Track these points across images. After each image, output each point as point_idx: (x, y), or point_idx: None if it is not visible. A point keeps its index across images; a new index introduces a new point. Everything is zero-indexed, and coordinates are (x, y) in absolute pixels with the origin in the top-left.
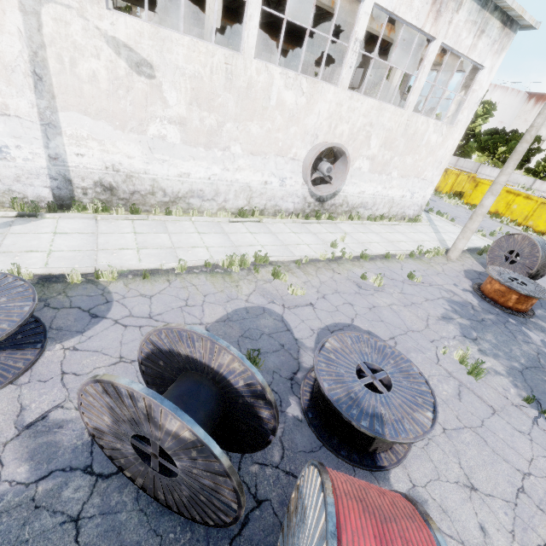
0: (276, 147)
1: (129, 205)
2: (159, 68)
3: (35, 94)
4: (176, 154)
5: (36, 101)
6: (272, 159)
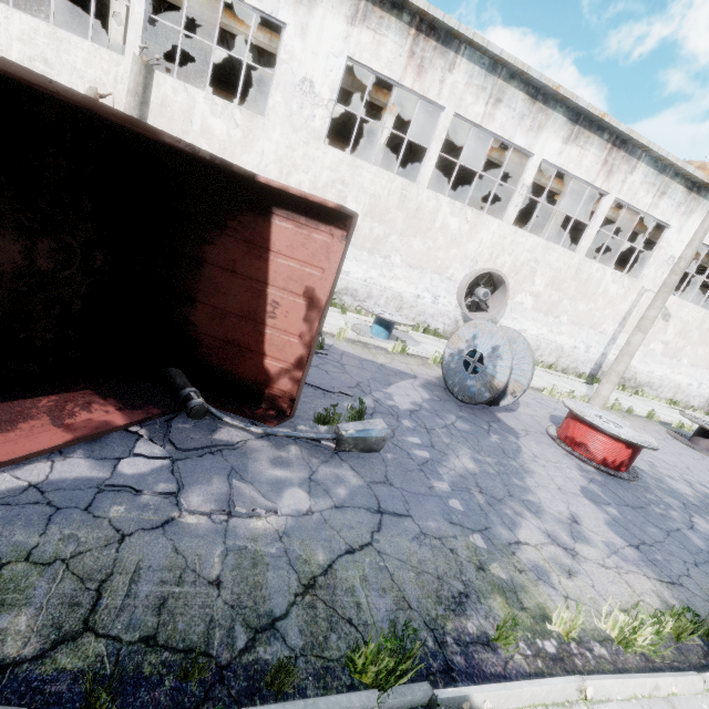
0: (706, 363)
1: (622, 385)
2: (672, 317)
3: (618, 325)
4: (653, 360)
5: (616, 328)
6: (700, 370)
